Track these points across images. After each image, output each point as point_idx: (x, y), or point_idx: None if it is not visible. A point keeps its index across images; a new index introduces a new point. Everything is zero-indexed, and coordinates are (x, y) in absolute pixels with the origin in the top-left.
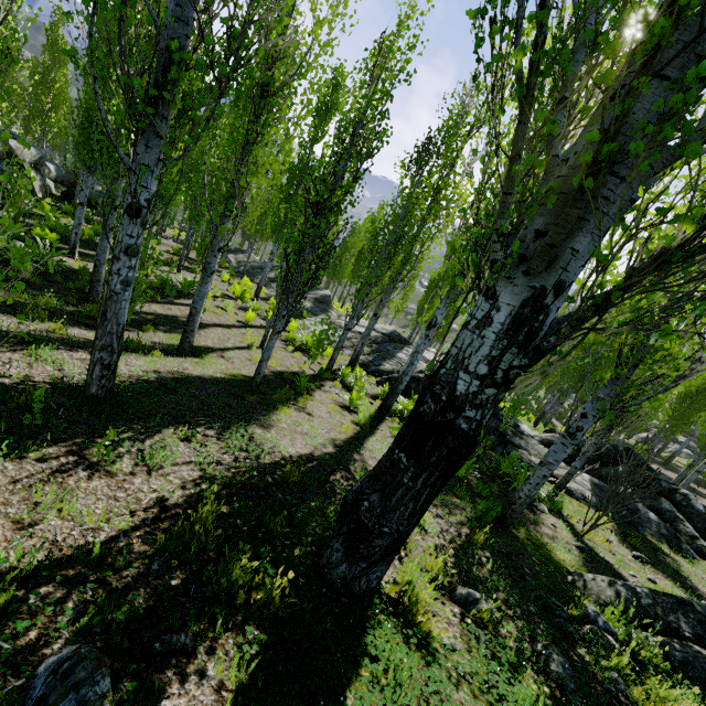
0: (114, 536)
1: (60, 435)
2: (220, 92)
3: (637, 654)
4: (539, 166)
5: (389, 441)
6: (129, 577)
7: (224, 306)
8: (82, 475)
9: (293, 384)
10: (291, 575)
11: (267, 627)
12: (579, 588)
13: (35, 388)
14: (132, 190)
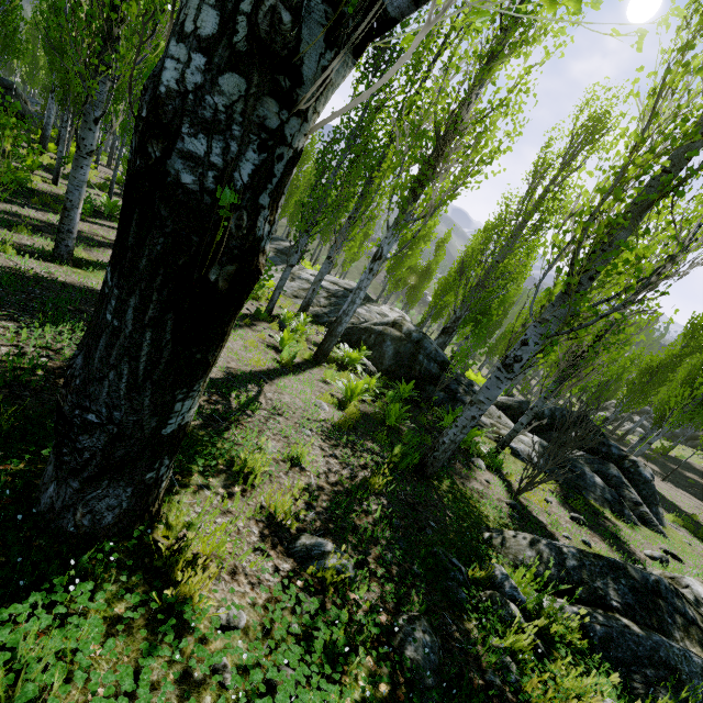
0: None
1: None
2: None
3: (546, 629)
4: None
5: (315, 384)
6: None
7: None
8: None
9: None
10: None
11: None
12: (495, 546)
13: None
14: None
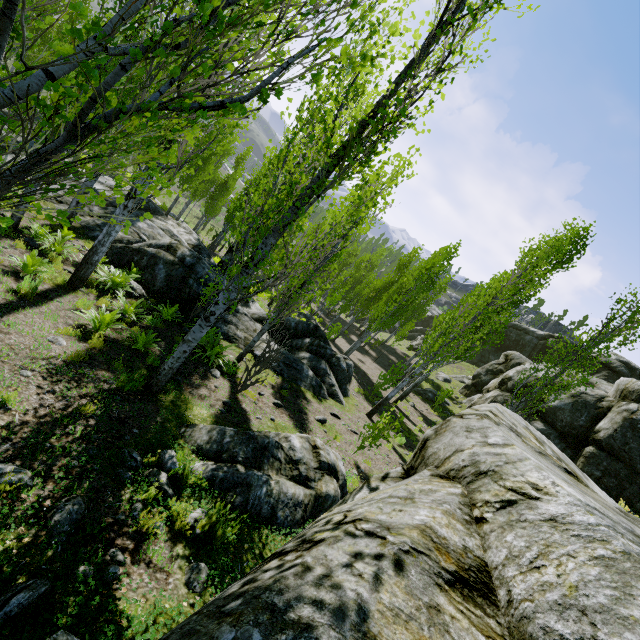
0: None
1: None
2: None
3: (185, 482)
4: None
5: (62, 314)
6: None
7: None
8: None
9: None
10: None
11: None
12: (185, 437)
13: None
14: None
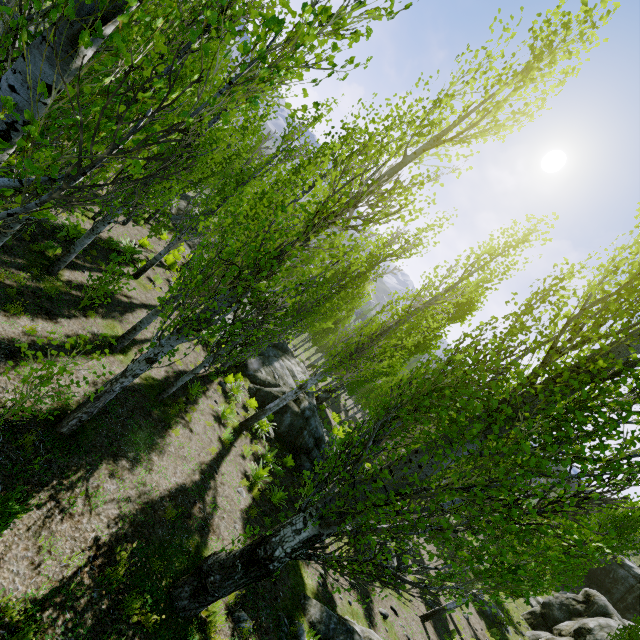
0: (75, 571)
1: (44, 477)
2: (232, 324)
3: None
4: (334, 509)
5: (238, 461)
6: (84, 603)
7: (154, 278)
8: (58, 519)
9: (187, 390)
10: (164, 615)
11: (142, 637)
12: (304, 609)
13: (24, 420)
14: (157, 352)
